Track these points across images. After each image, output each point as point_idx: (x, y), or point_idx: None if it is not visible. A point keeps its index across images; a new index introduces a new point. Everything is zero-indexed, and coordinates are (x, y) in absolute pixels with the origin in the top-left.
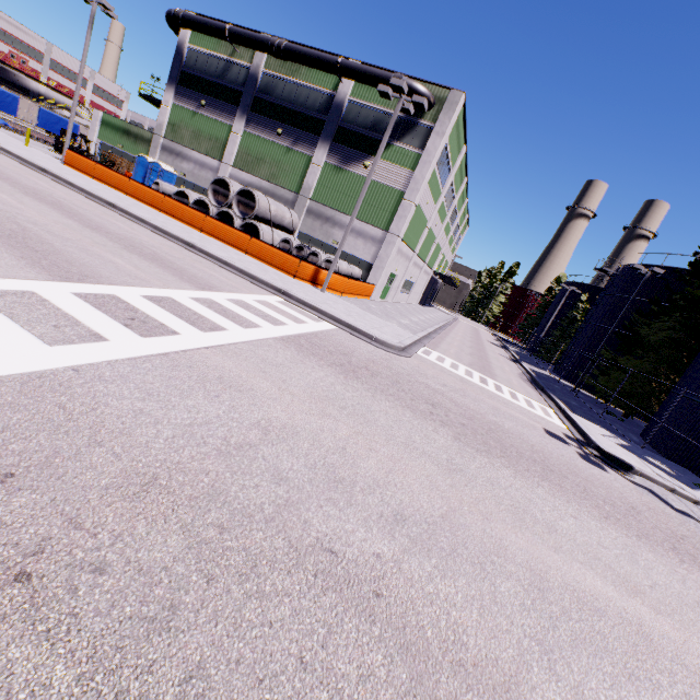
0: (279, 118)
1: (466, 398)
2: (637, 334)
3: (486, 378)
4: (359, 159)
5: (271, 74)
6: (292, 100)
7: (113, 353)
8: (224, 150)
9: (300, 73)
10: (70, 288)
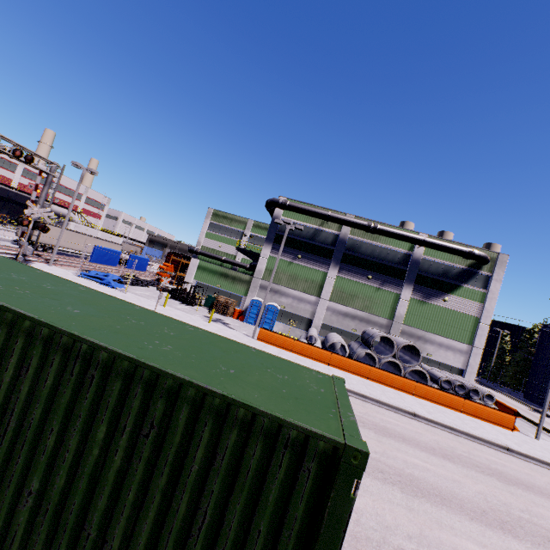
0: (366, 267)
1: None
2: None
3: None
4: (437, 295)
5: (356, 239)
6: (375, 255)
7: None
8: (320, 288)
9: (380, 239)
10: None
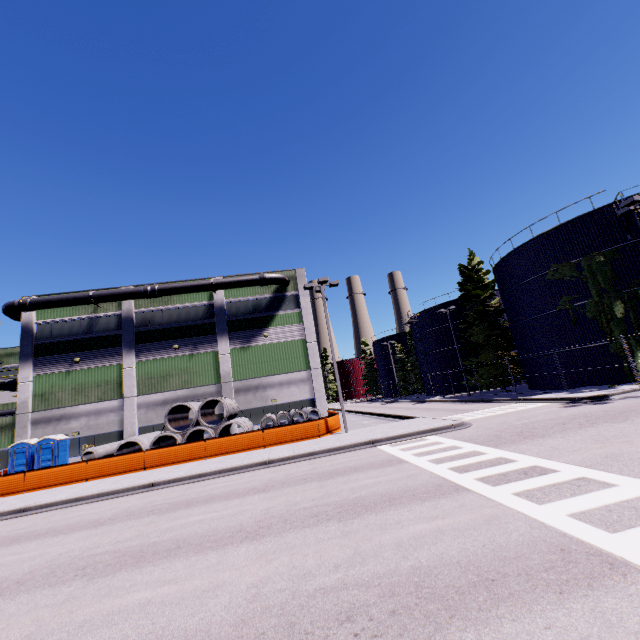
0: (169, 337)
1: (536, 417)
2: (475, 342)
3: (482, 411)
4: (257, 334)
5: (145, 311)
6: (175, 320)
7: (606, 475)
8: (120, 387)
9: (173, 300)
10: (481, 487)
